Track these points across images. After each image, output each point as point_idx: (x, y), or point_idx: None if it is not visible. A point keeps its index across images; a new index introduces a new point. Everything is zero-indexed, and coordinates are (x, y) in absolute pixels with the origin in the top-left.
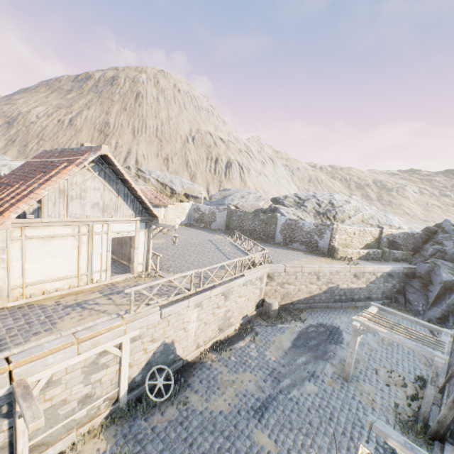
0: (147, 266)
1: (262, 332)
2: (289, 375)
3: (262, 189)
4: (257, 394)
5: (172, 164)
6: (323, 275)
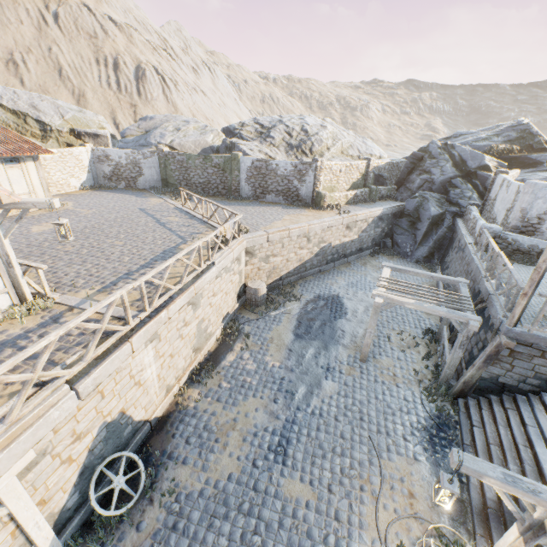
0: (21, 293)
1: (253, 330)
2: (302, 381)
3: (204, 116)
4: (272, 426)
5: (28, 72)
6: (314, 235)
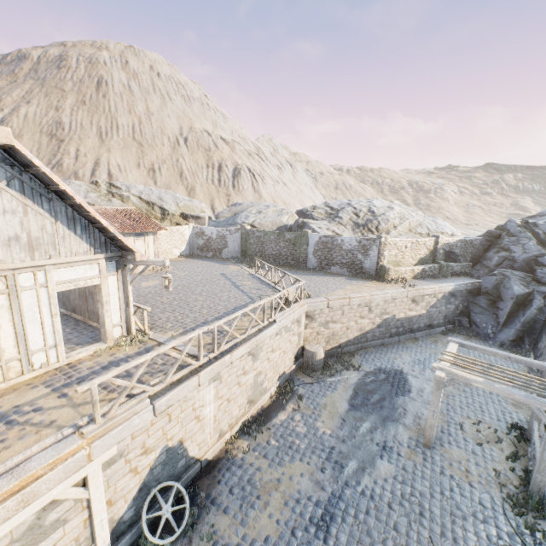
0: (129, 327)
1: (307, 393)
2: (353, 454)
3: (282, 201)
4: (316, 495)
5: (161, 175)
6: (375, 305)
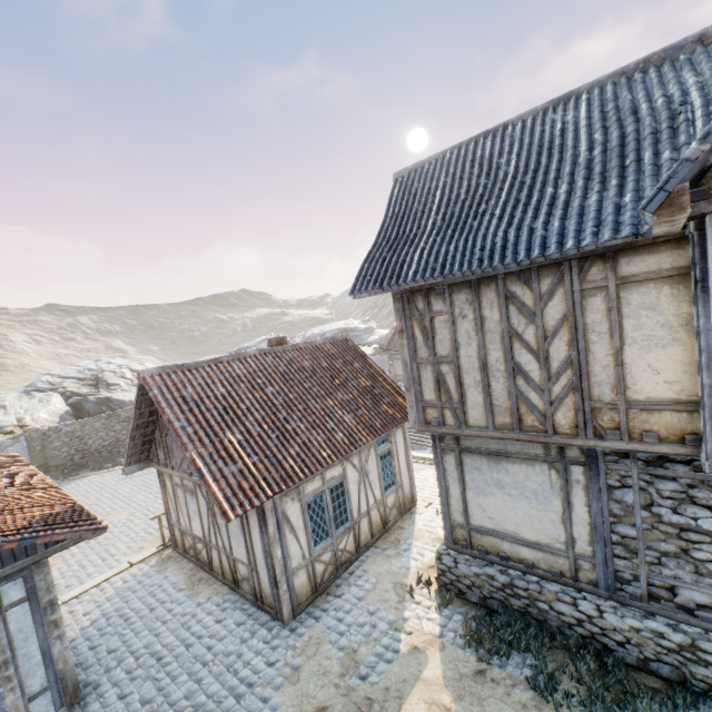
0: None
1: None
2: None
3: None
4: None
5: None
6: None
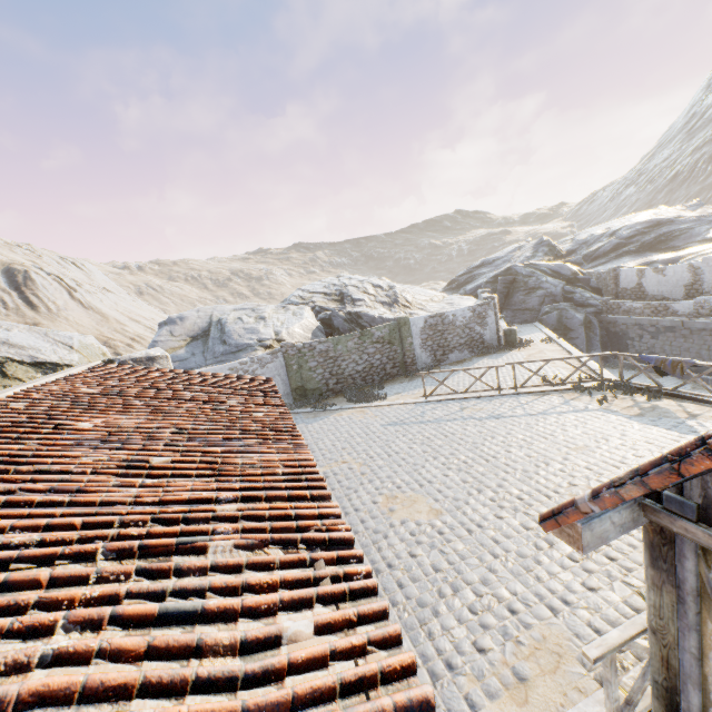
0: None
1: None
2: None
3: (140, 316)
4: None
5: None
6: None
